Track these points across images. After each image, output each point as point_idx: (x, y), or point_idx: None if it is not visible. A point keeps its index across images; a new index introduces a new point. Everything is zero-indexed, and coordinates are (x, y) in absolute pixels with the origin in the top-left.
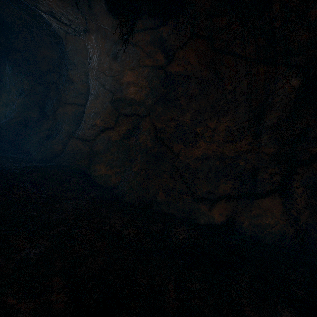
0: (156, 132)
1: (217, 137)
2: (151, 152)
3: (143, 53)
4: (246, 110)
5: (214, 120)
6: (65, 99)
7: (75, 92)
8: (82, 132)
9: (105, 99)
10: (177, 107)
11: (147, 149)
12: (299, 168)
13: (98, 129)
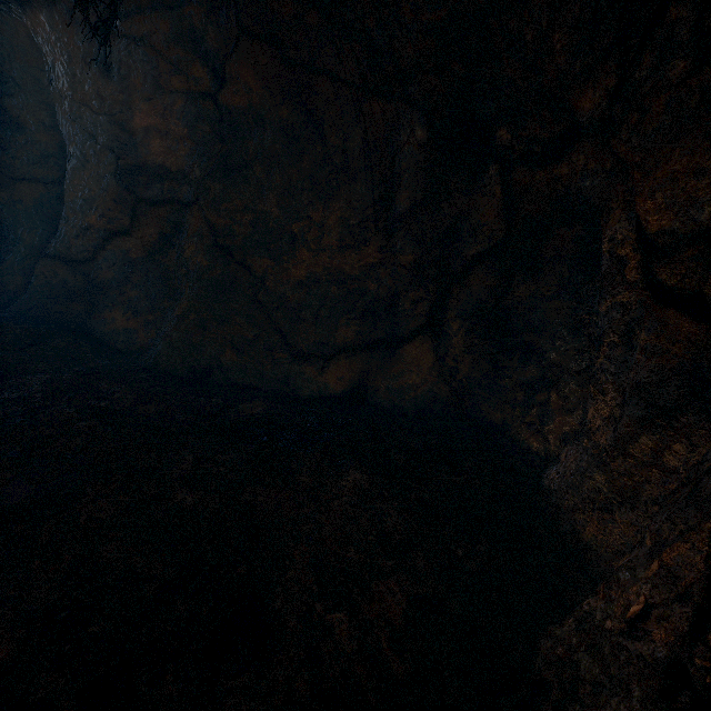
0: (214, 235)
1: (327, 240)
2: (208, 277)
3: (164, 63)
4: (367, 185)
5: (320, 207)
6: (10, 170)
7: (32, 152)
8: (65, 243)
9: (102, 168)
10: (250, 183)
11: (200, 271)
12: (455, 286)
13: (97, 236)
